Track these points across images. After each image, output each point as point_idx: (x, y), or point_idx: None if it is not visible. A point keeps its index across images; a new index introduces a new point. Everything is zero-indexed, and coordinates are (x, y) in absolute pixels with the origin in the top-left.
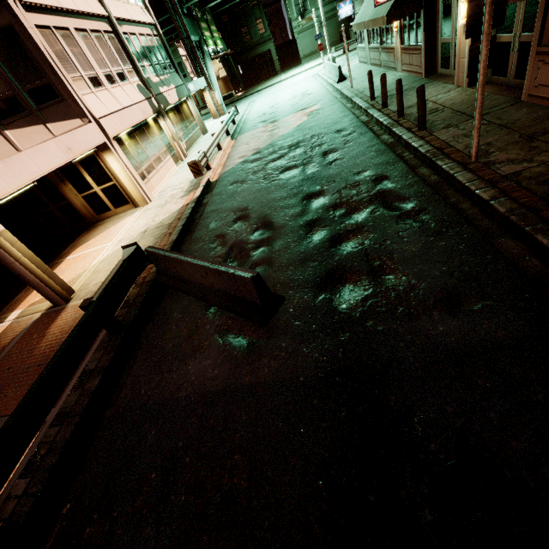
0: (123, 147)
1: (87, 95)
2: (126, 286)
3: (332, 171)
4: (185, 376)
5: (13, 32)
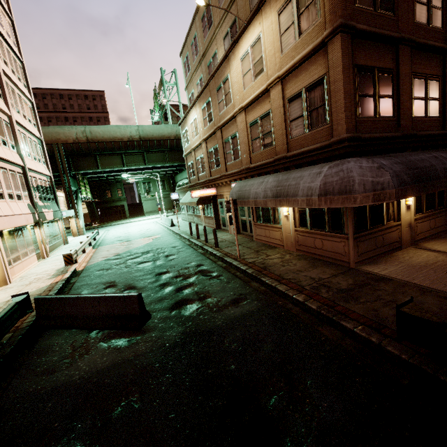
0: (2, 239)
1: None
2: (12, 322)
3: (172, 263)
4: (76, 368)
5: None
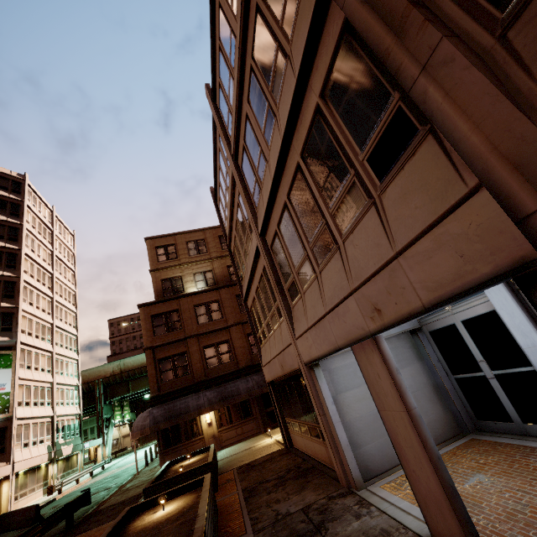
0: (17, 478)
1: (18, 451)
2: None
3: (107, 484)
4: None
5: (6, 428)
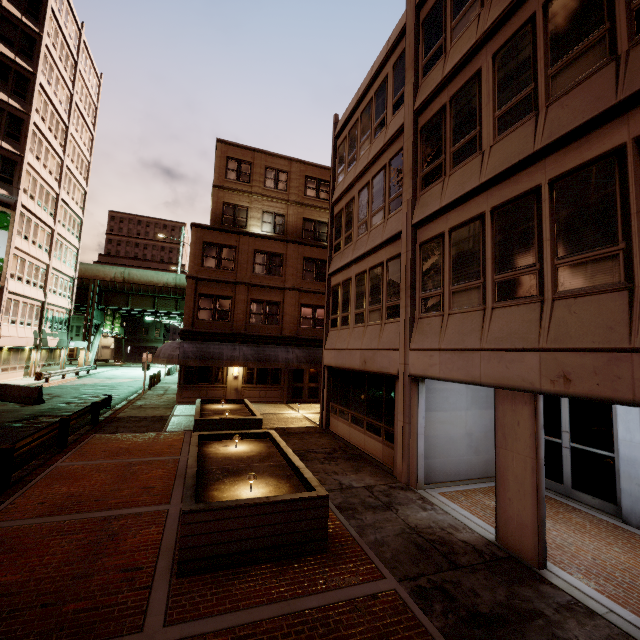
0: (1, 352)
1: (5, 325)
2: None
3: (106, 392)
4: None
5: None
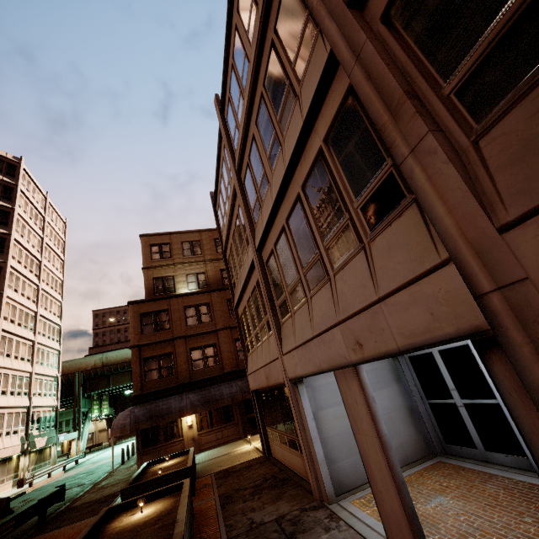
0: None
1: None
2: None
3: (81, 480)
4: None
5: None
